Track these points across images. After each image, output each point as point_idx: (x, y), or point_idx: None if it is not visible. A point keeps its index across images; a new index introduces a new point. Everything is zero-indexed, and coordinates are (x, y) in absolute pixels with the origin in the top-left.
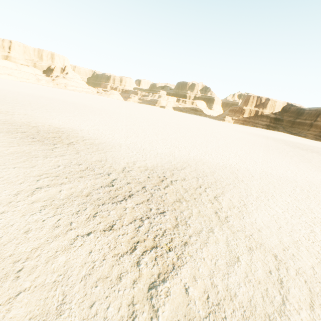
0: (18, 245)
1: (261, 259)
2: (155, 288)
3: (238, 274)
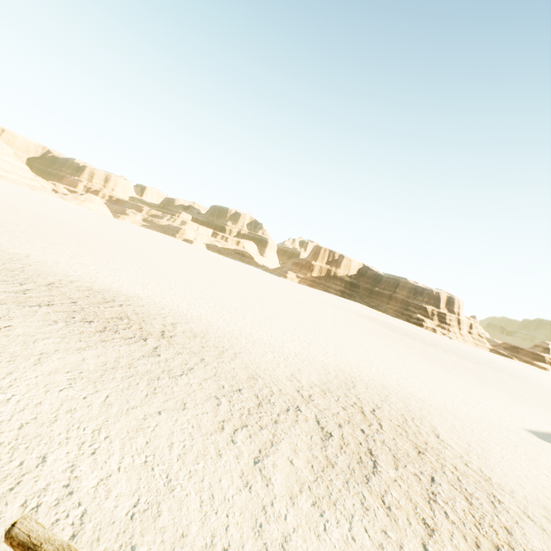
0: None
1: None
2: None
3: None
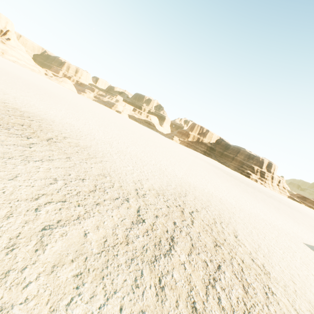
0: None
1: None
2: None
3: None
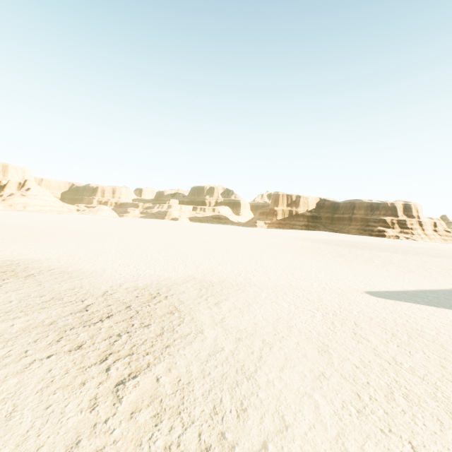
0: None
1: (247, 345)
2: (123, 383)
3: (218, 359)
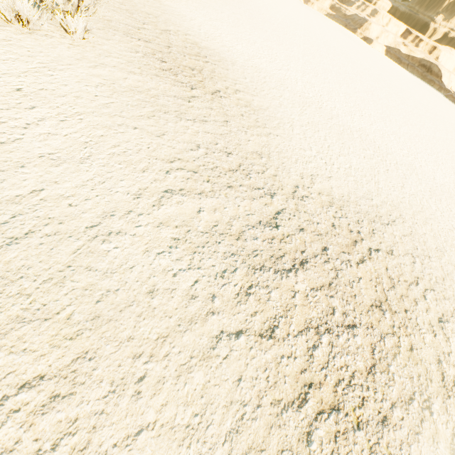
0: (139, 319)
1: None
2: None
3: None
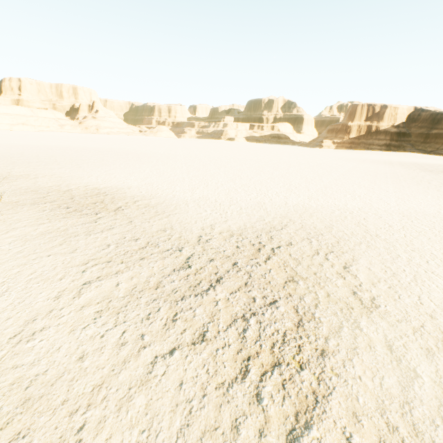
0: (72, 383)
1: None
2: (296, 441)
3: (425, 402)
